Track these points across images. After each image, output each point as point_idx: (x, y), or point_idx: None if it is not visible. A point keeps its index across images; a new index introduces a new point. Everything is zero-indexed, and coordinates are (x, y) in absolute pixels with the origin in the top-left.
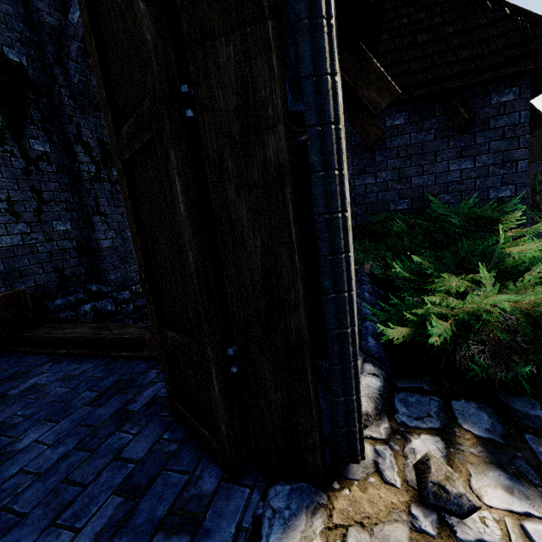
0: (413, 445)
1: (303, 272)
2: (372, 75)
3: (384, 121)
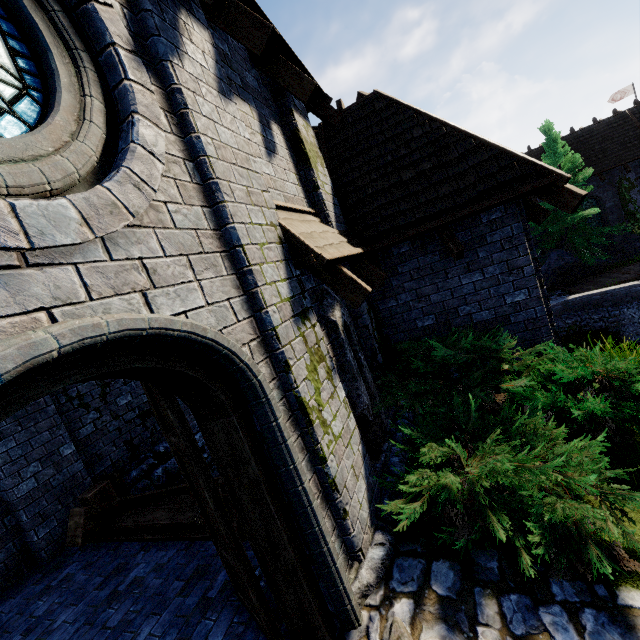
0: (395, 608)
1: (287, 522)
2: (345, 282)
3: (391, 251)
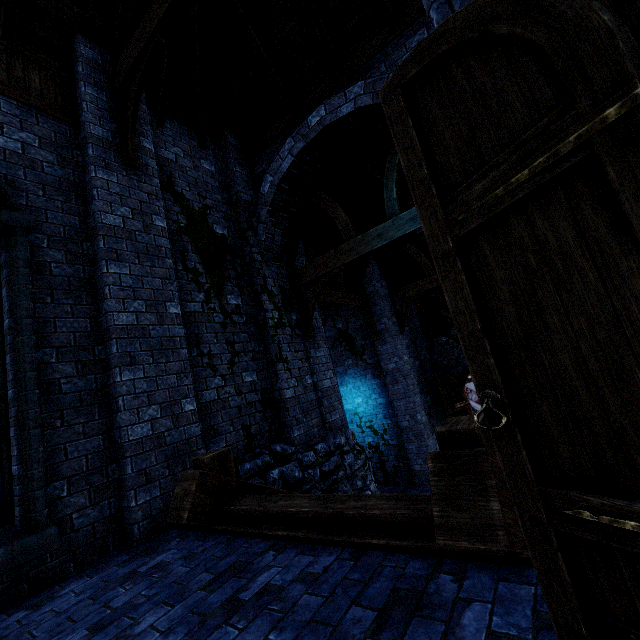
0: None
1: None
2: None
3: None
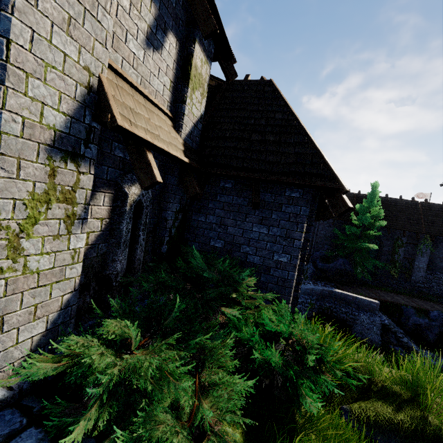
0: None
1: None
2: (144, 163)
3: (220, 182)
